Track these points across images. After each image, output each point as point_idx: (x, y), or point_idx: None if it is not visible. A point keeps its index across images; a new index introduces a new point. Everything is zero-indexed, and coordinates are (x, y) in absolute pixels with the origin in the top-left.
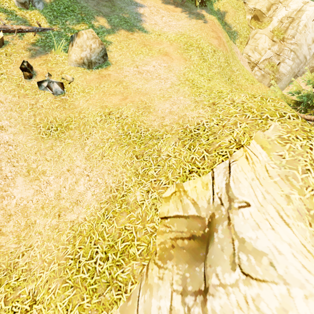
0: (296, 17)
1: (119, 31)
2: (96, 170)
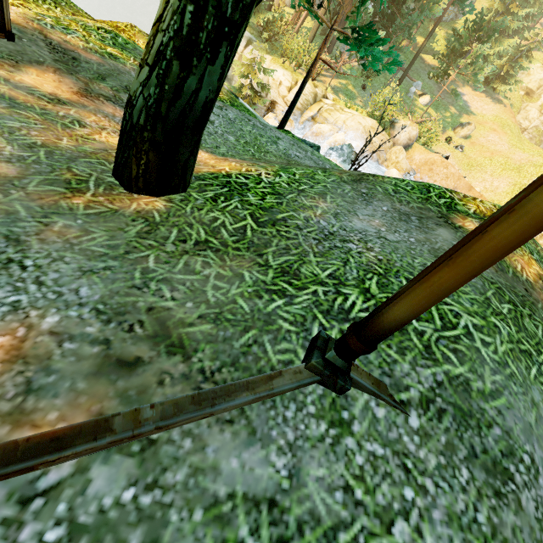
0: None
1: (463, 115)
2: (500, 178)
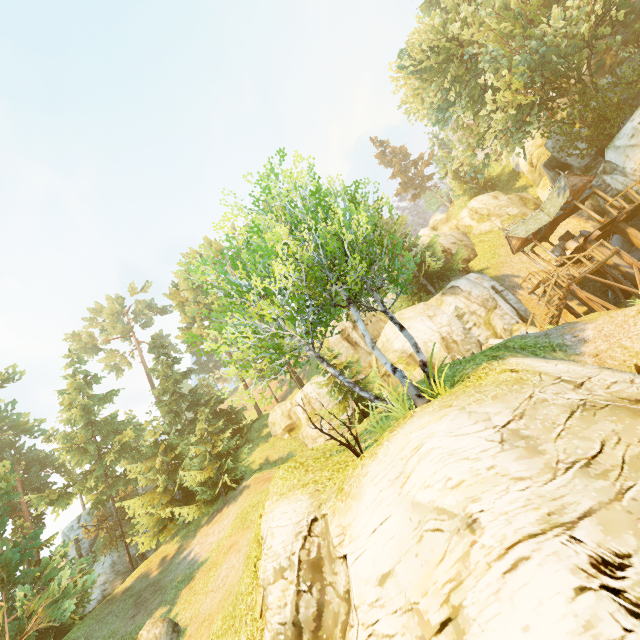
0: (309, 399)
1: (180, 596)
2: None
